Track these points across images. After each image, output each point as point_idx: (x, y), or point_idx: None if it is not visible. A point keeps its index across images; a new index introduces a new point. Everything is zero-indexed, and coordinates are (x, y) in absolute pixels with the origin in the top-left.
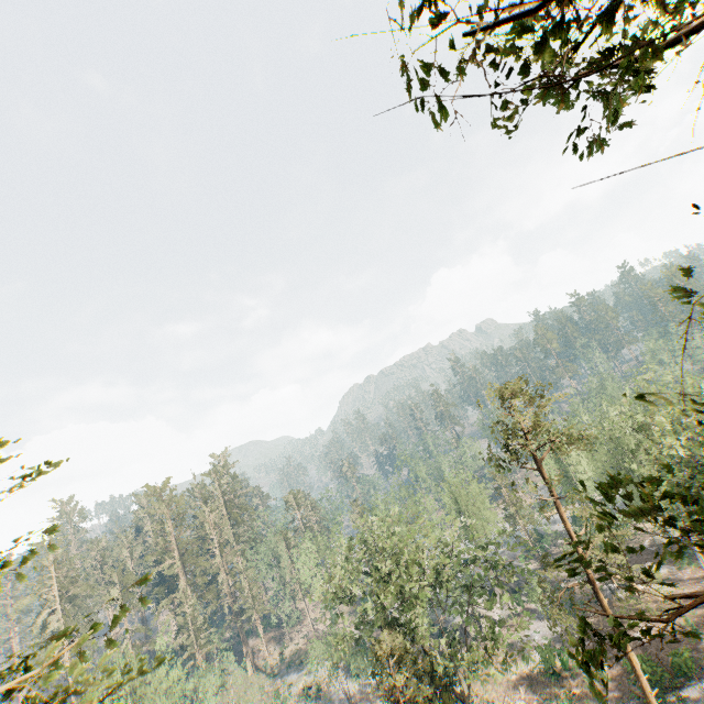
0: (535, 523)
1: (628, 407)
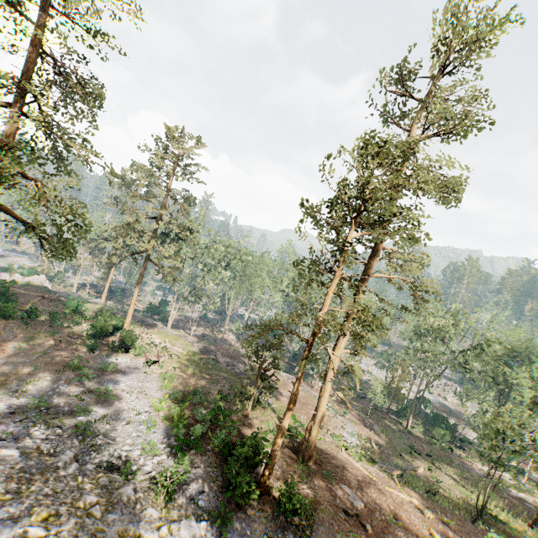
0: None
1: None
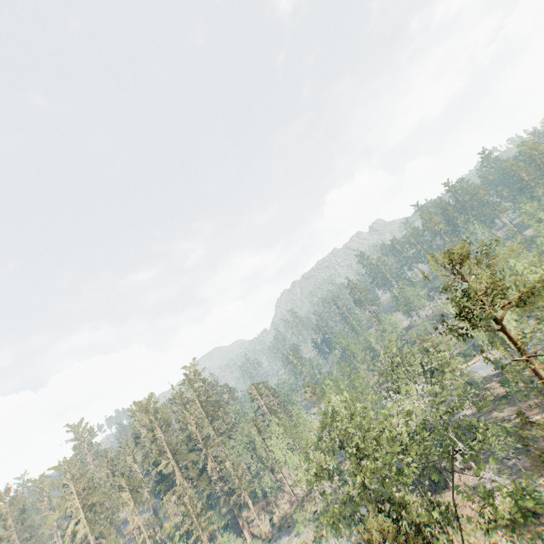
0: (465, 374)
1: (536, 259)
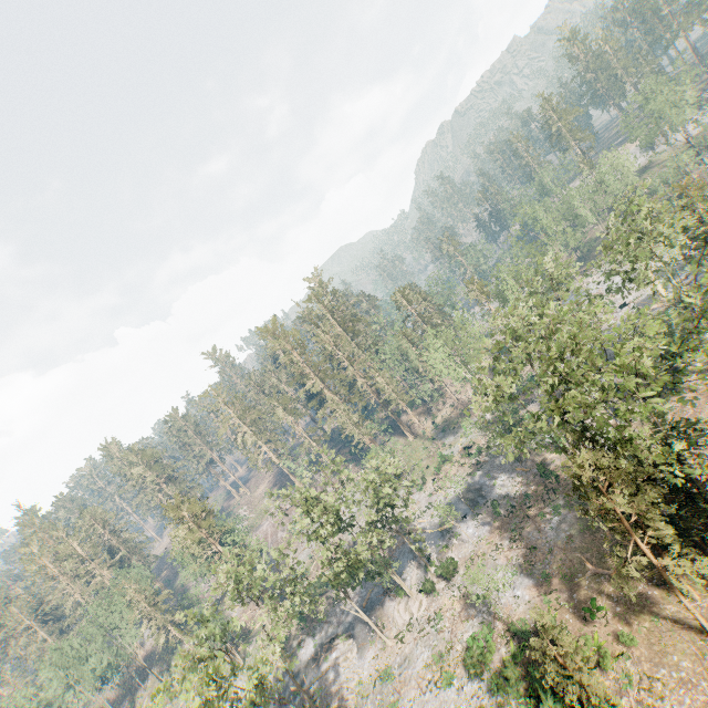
0: None
1: None
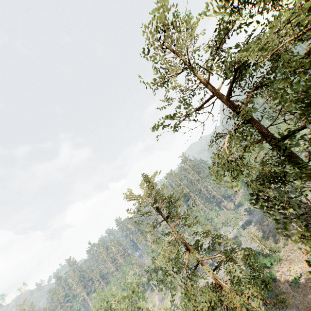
0: None
1: None
